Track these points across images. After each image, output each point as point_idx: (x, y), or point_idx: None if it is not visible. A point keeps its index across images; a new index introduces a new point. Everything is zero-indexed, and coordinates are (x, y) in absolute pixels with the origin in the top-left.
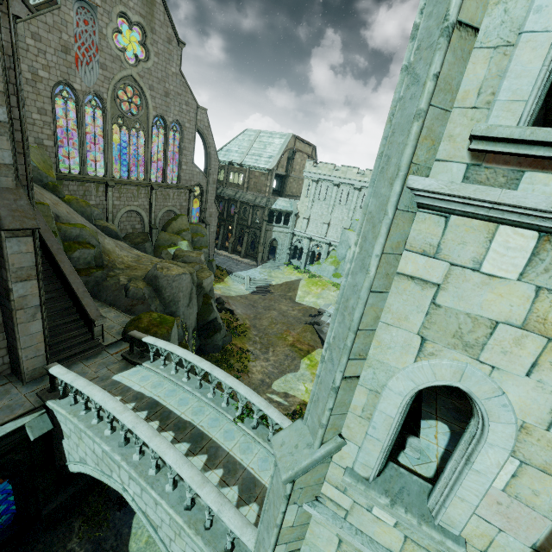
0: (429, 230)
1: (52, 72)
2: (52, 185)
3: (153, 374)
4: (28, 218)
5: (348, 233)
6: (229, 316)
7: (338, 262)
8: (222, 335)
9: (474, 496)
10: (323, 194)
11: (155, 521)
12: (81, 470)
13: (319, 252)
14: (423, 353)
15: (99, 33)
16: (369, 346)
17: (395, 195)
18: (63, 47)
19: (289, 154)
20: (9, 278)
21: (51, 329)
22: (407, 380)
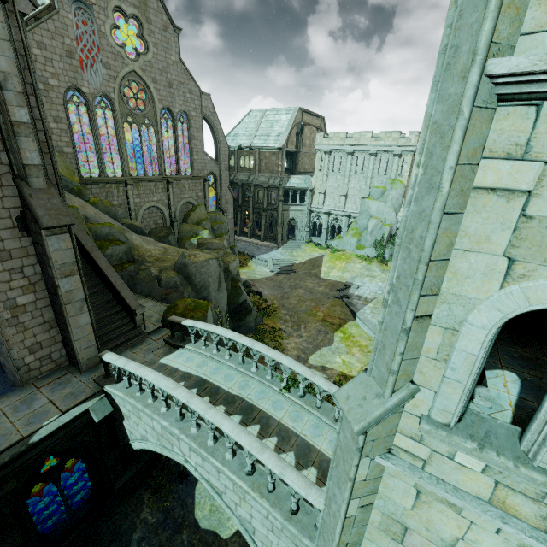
0: (515, 127)
1: (61, 79)
2: (77, 190)
3: (196, 355)
4: (63, 215)
5: (368, 202)
6: (258, 298)
7: (360, 234)
8: (253, 316)
9: None
10: (337, 165)
11: (219, 488)
12: (144, 447)
13: (339, 226)
14: (511, 276)
15: (98, 32)
16: (442, 279)
17: (472, 87)
18: (67, 51)
19: (297, 129)
20: (54, 274)
21: (97, 322)
22: (492, 311)
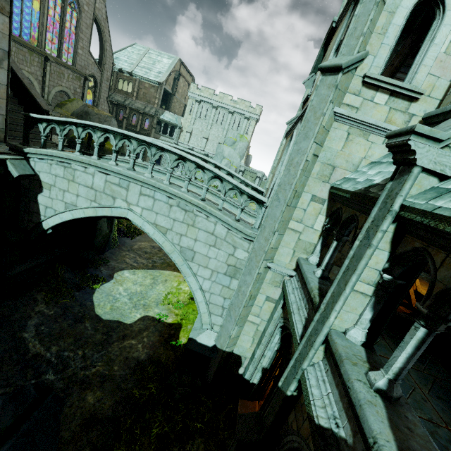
0: None
1: None
2: None
3: (119, 163)
4: None
5: (223, 146)
6: None
7: None
8: None
9: (431, 61)
10: (203, 114)
11: (166, 226)
12: (65, 219)
13: None
14: None
15: None
16: None
17: None
18: None
19: (175, 75)
20: None
21: None
22: None
